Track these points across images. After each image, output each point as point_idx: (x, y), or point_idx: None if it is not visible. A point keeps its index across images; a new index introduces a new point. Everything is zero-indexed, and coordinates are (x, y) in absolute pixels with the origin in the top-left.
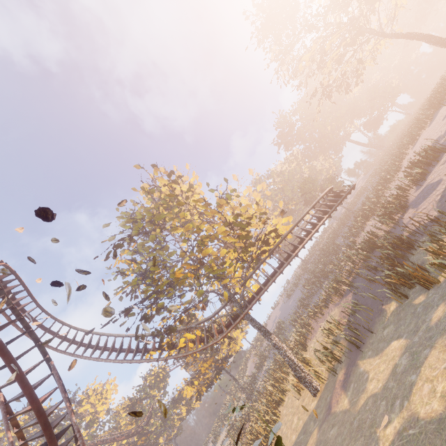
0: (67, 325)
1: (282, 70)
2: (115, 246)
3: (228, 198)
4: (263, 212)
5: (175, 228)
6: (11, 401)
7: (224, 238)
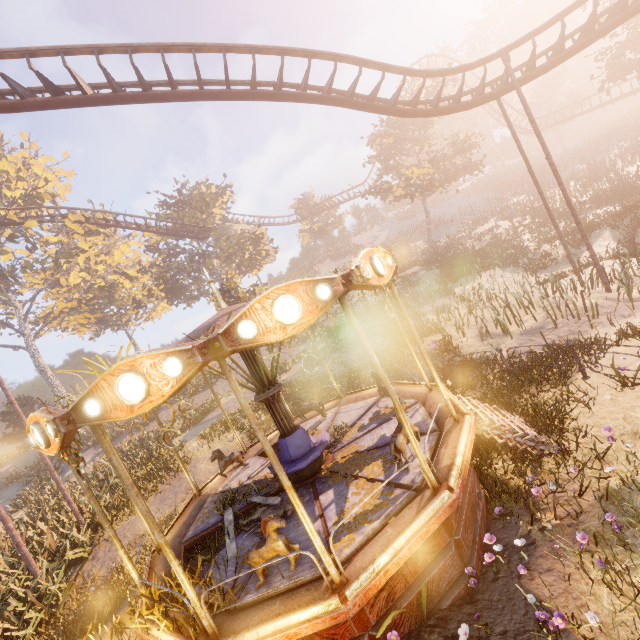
0: None
1: None
2: None
3: None
4: None
5: None
6: None
7: None
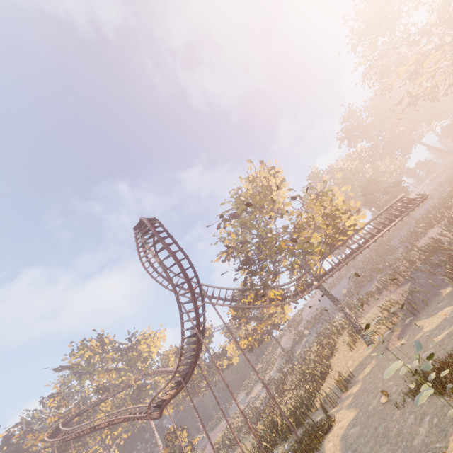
0: (173, 272)
1: (370, 74)
2: (223, 219)
3: (325, 196)
4: (348, 210)
5: (284, 213)
6: (185, 303)
7: (320, 225)
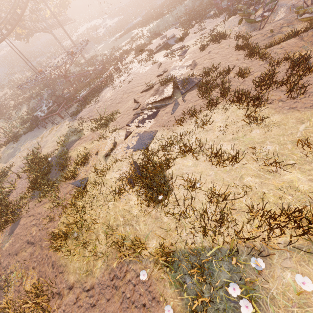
0: None
1: None
2: None
3: None
4: None
5: None
6: None
7: None
